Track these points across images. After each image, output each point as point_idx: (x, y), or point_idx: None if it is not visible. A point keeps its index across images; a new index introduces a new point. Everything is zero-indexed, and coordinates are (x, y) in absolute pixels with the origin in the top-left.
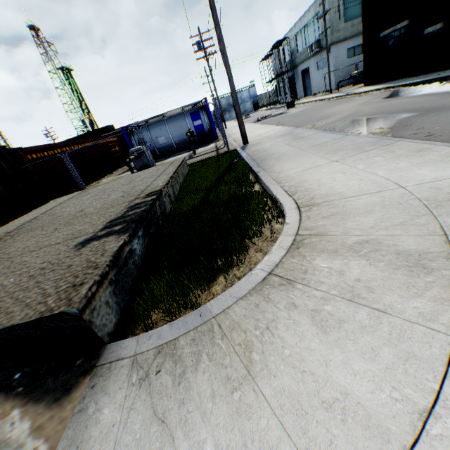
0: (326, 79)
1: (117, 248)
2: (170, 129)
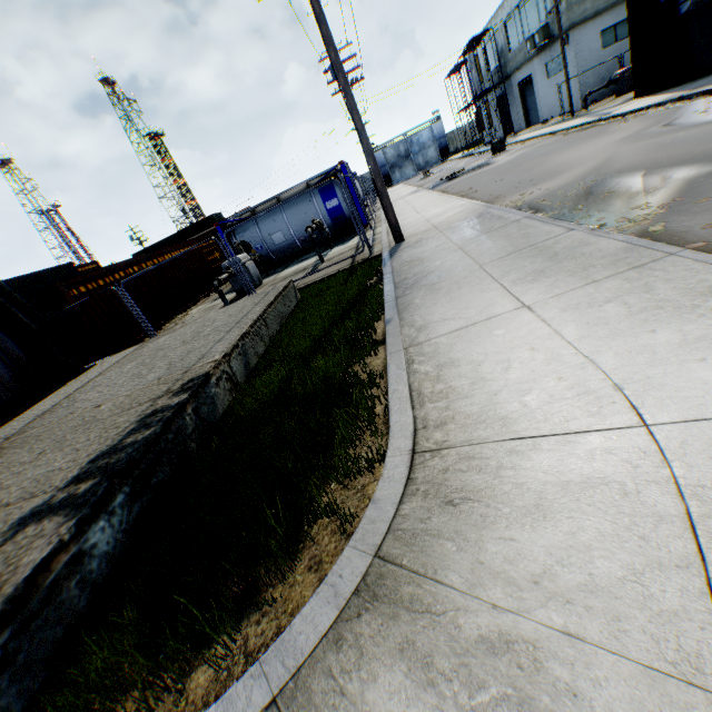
0: (564, 91)
1: (30, 570)
2: (289, 219)
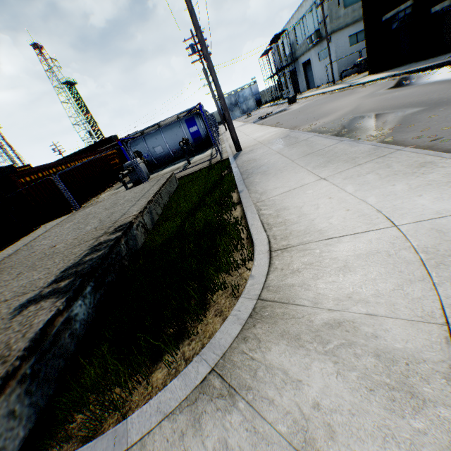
0: (329, 69)
1: (42, 325)
2: (166, 138)
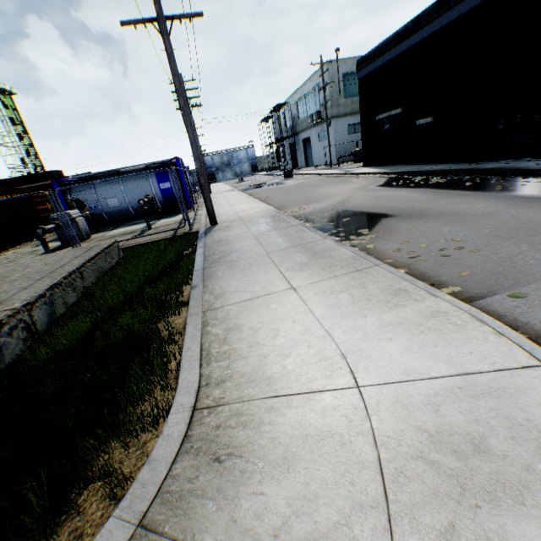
0: (327, 151)
1: None
2: (126, 190)
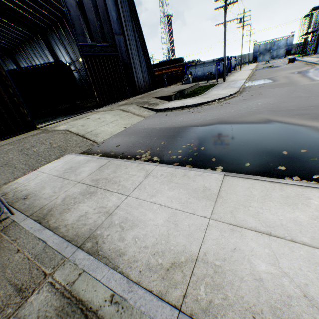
0: None
1: (176, 93)
2: (205, 69)
